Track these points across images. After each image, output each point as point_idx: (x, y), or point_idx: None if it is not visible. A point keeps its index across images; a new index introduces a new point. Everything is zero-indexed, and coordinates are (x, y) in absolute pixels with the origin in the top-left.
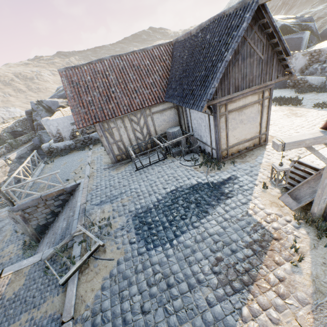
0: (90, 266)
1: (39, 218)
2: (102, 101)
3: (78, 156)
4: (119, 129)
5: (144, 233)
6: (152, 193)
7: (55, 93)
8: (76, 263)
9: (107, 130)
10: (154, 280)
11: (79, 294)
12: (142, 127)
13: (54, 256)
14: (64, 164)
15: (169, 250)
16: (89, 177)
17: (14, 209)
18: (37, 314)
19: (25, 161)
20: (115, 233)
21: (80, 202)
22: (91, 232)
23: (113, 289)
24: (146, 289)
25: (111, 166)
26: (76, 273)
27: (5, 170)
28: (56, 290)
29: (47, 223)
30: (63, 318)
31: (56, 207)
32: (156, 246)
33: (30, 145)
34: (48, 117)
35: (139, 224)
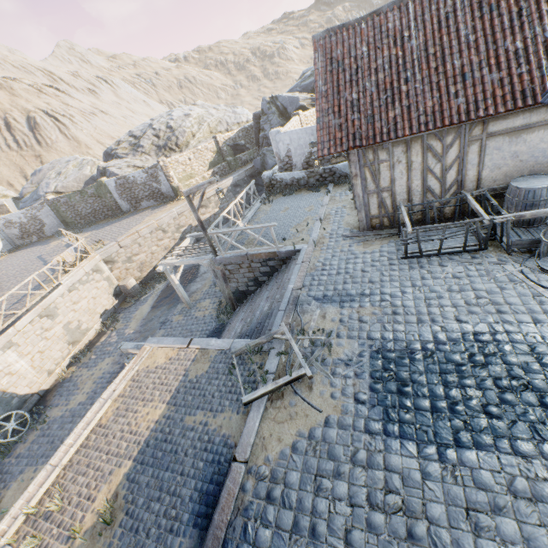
0: (284, 399)
1: (239, 282)
2: (378, 102)
3: (308, 200)
4: (393, 166)
5: (387, 395)
6: (424, 320)
7: (298, 82)
8: (268, 385)
9: (370, 164)
10: (382, 501)
11: (262, 433)
12: (446, 168)
13: (244, 354)
14: (285, 211)
15: (432, 463)
16: (315, 244)
17: (216, 261)
18: (211, 422)
19: (239, 196)
20: (333, 365)
21: (294, 285)
22: (297, 344)
23: (308, 462)
24: (363, 506)
25: (355, 234)
26: (264, 398)
27: (217, 200)
28: (236, 406)
29: (247, 291)
30: (236, 453)
31: (261, 275)
32: (404, 436)
33: (250, 169)
34: (280, 128)
35: (381, 371)
